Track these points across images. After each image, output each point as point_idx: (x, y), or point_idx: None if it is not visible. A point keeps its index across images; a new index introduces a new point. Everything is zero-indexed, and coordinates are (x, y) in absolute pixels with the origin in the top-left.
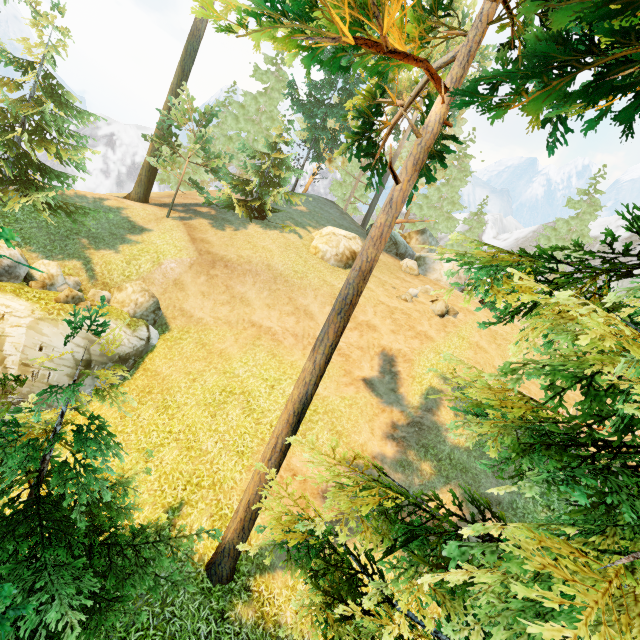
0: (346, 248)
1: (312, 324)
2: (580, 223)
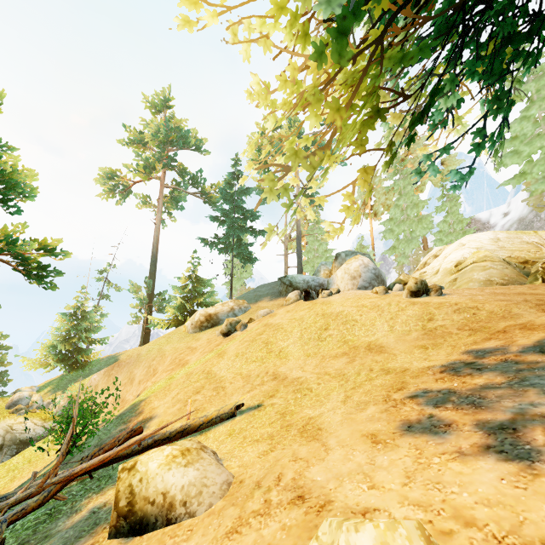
0: (202, 315)
1: (129, 388)
2: (543, 102)
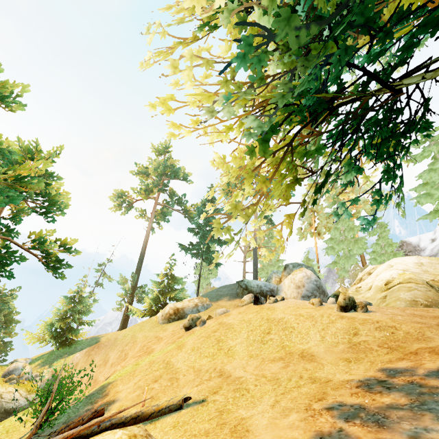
0: (171, 308)
1: (102, 369)
2: None
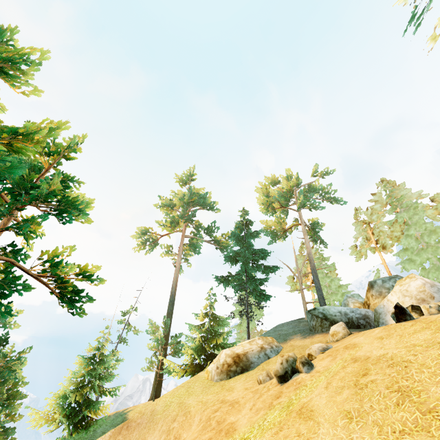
0: (228, 356)
1: None
2: None
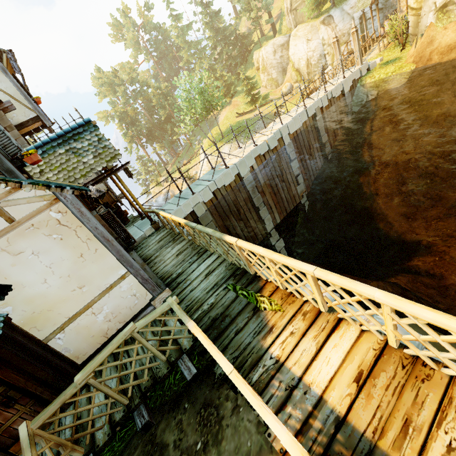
0: None
1: None
2: None
